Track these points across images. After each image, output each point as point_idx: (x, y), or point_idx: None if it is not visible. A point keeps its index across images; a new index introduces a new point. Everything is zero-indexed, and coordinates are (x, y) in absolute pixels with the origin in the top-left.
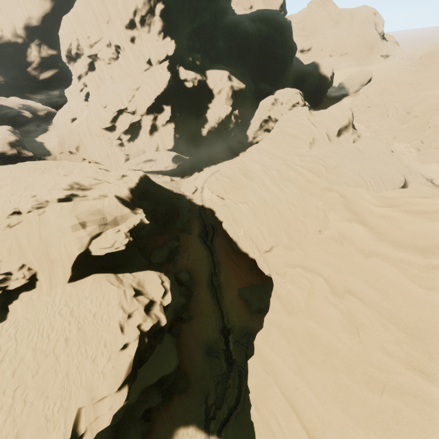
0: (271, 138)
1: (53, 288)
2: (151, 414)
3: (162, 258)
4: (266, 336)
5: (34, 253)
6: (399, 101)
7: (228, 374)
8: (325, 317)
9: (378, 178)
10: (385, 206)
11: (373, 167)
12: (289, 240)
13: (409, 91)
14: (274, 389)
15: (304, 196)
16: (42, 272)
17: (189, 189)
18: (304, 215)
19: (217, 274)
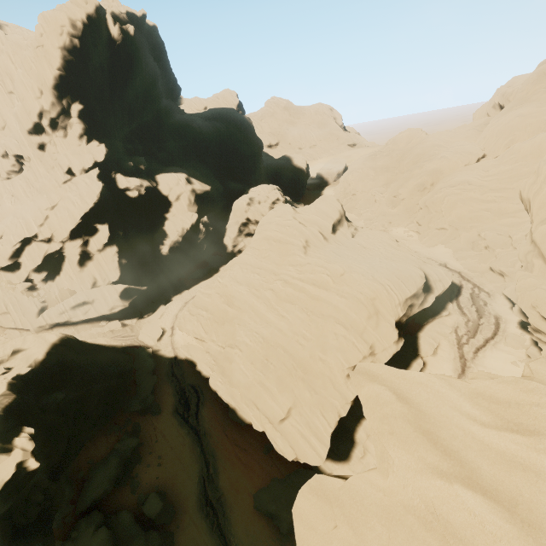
0: (255, 247)
1: None
2: None
3: (106, 485)
4: None
5: None
6: (381, 185)
7: None
8: None
9: (396, 278)
10: (504, 426)
11: (385, 265)
12: (311, 392)
13: (388, 175)
14: None
15: (314, 321)
16: None
17: (152, 335)
18: (323, 350)
19: (214, 477)
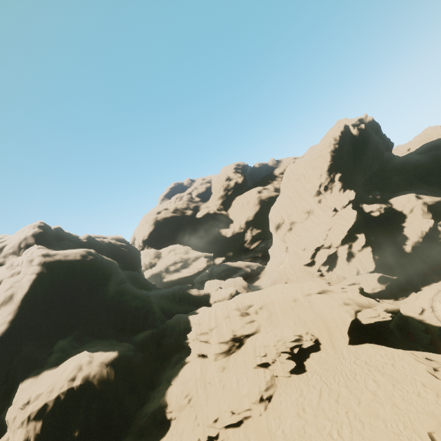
0: None
1: (336, 348)
2: None
3: None
4: None
5: (313, 323)
6: None
7: None
8: None
9: None
10: None
11: None
12: None
13: None
14: None
15: None
16: (322, 338)
17: (412, 309)
18: None
19: None
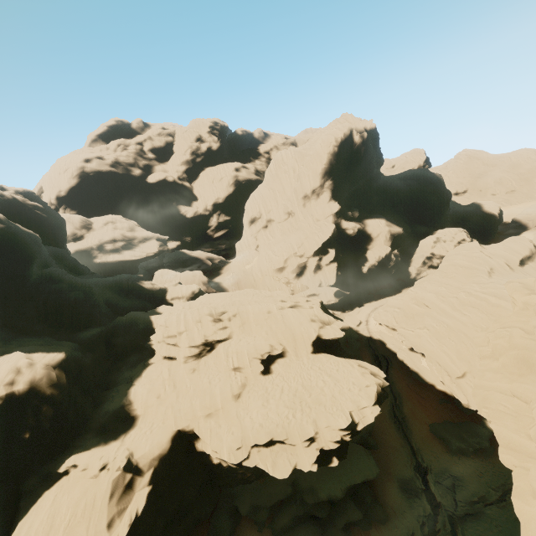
0: (442, 271)
1: (299, 356)
2: (351, 532)
3: None
4: (482, 378)
5: (283, 334)
6: None
7: (435, 516)
8: (524, 345)
9: None
10: None
11: None
12: None
13: None
14: (496, 394)
15: (493, 320)
16: (289, 347)
17: (353, 322)
18: None
19: (399, 406)
